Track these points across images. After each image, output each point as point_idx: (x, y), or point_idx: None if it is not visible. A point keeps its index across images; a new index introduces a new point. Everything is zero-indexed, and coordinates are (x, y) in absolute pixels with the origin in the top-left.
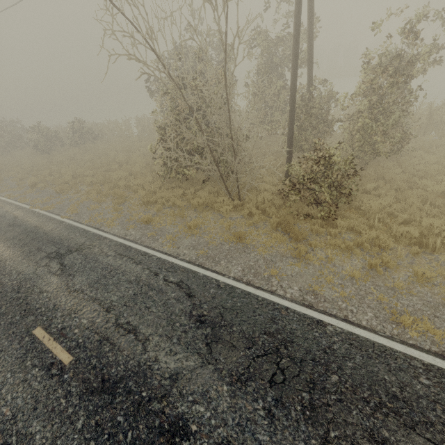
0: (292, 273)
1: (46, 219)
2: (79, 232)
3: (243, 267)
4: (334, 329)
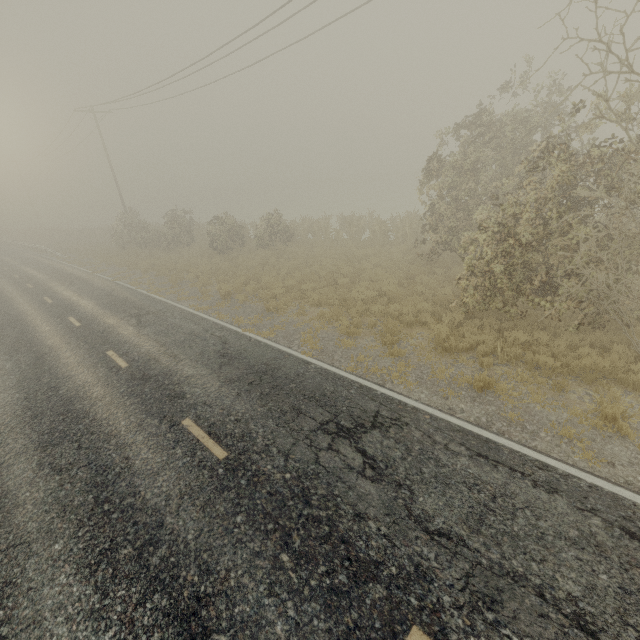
0: None
1: (275, 353)
2: (353, 388)
3: None
4: None
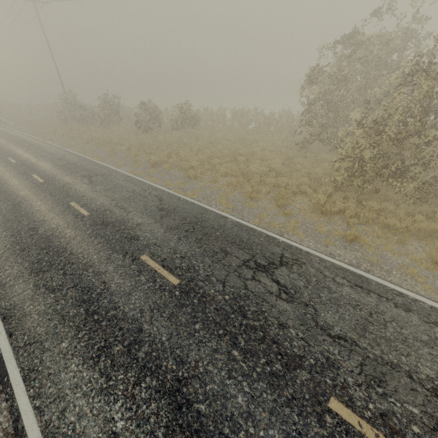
0: None
1: (200, 209)
2: (262, 236)
3: None
4: None
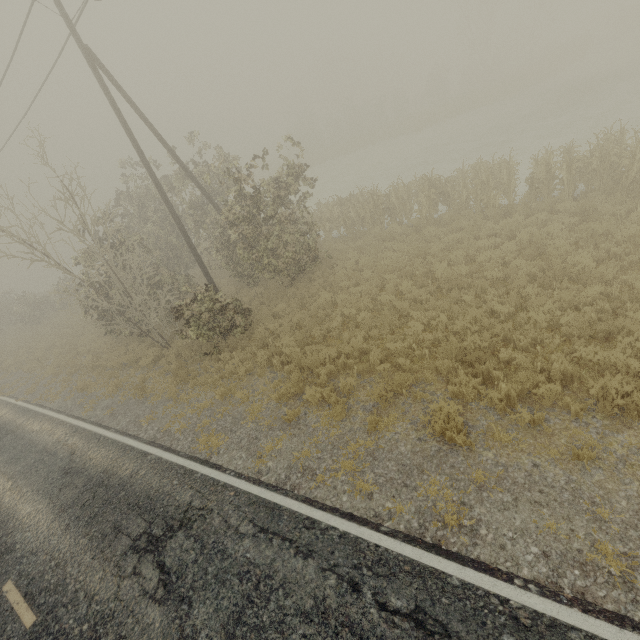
0: (163, 415)
1: (3, 405)
2: (23, 413)
3: (132, 418)
4: (151, 457)
